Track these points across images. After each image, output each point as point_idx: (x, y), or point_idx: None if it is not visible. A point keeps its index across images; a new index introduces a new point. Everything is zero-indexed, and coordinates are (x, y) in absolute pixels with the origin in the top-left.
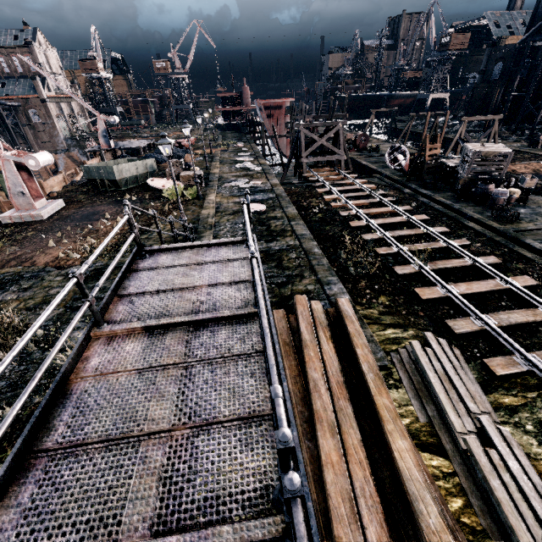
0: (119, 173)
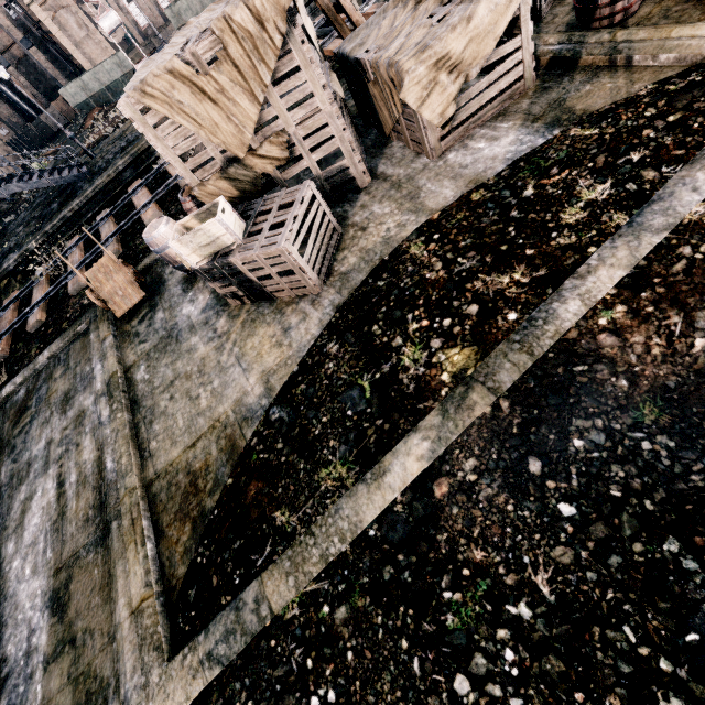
0: (178, 17)
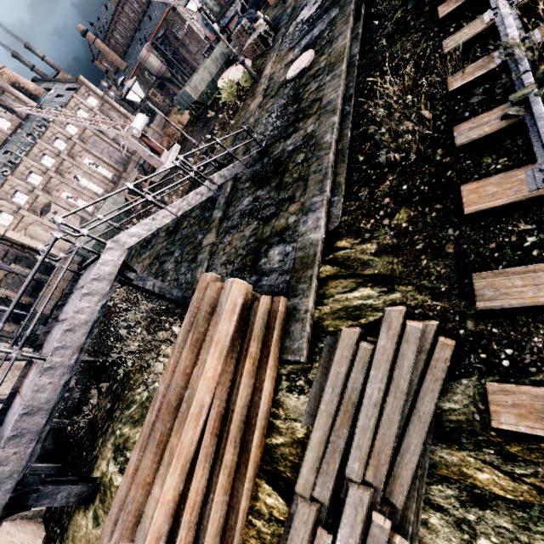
0: (195, 91)
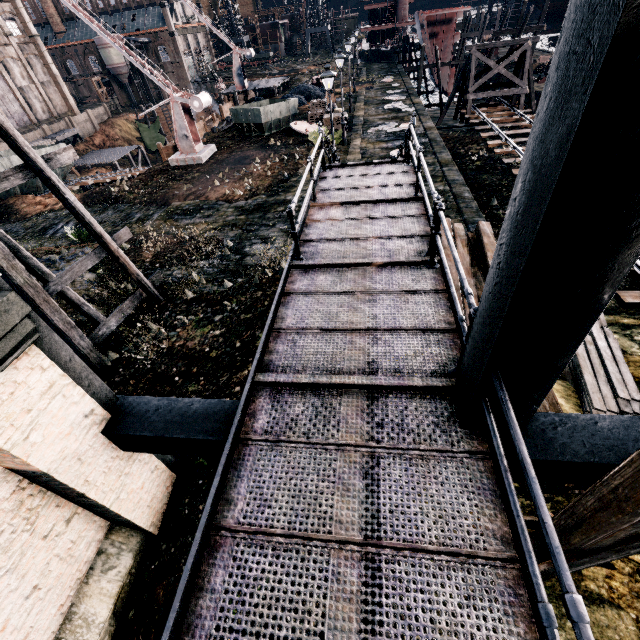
0: (265, 115)
